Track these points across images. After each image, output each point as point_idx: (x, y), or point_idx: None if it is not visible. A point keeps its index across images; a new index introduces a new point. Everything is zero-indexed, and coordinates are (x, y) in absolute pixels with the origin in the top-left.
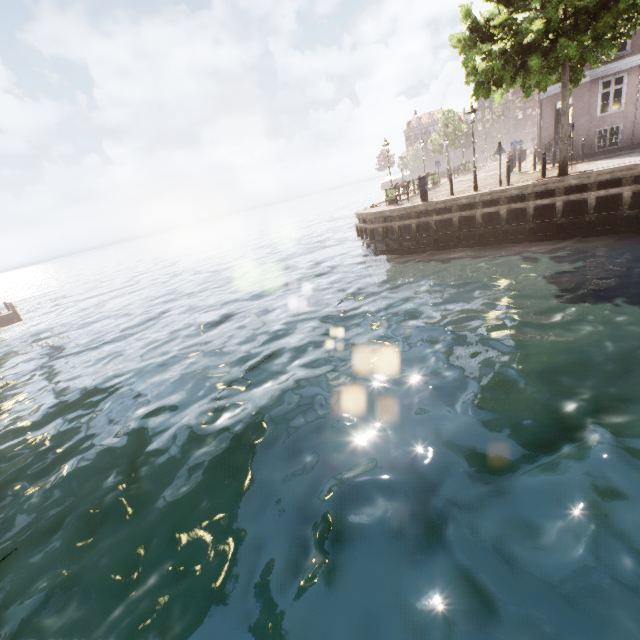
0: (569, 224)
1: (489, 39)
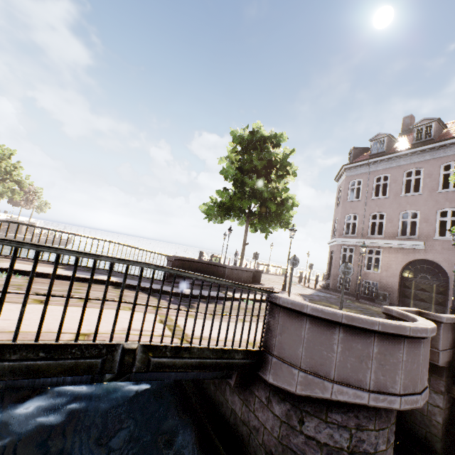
0: None
1: None
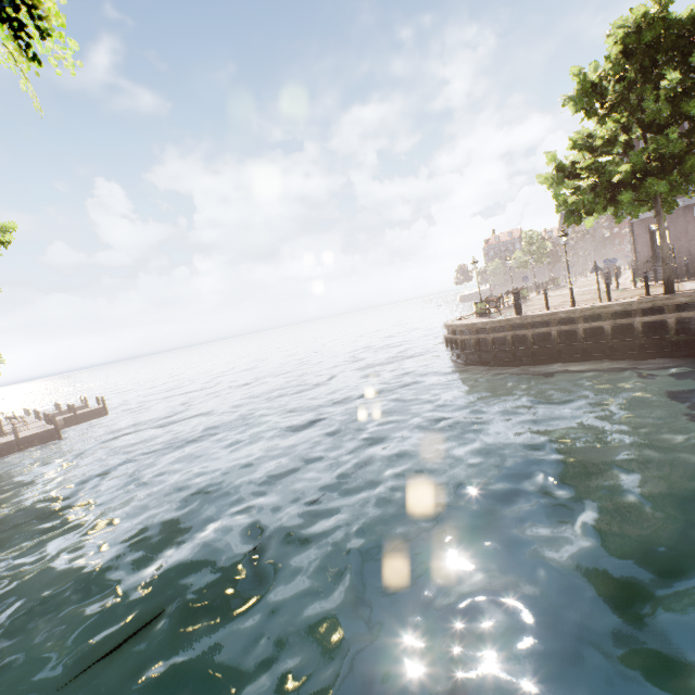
0: (685, 341)
1: (575, 177)
